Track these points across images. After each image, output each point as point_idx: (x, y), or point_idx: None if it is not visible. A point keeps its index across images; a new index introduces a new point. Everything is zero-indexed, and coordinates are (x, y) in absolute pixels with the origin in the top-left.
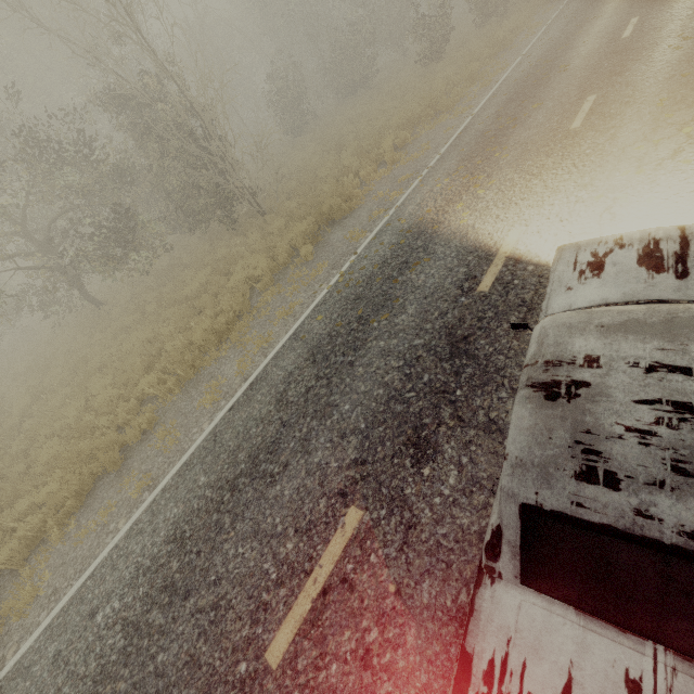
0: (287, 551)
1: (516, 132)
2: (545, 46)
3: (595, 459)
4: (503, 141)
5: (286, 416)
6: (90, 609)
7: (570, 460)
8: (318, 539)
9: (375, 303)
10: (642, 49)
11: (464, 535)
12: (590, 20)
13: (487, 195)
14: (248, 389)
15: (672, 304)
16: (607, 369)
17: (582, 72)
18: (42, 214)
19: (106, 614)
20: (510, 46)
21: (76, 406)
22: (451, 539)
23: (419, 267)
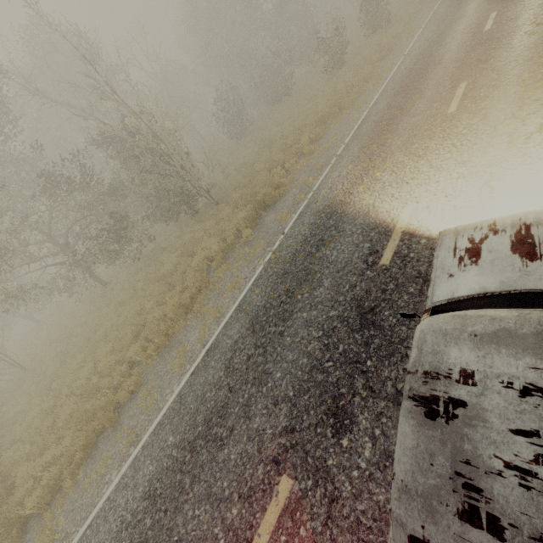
0: (233, 517)
1: (403, 120)
2: (422, 45)
3: (477, 497)
4: (393, 129)
5: (232, 382)
6: None
7: (452, 494)
8: (257, 506)
9: (299, 277)
10: (502, 38)
11: (381, 513)
12: (456, 19)
13: (383, 177)
14: (205, 356)
15: (542, 310)
16: (482, 387)
17: (454, 63)
18: (64, 223)
19: None
20: (394, 48)
21: (87, 369)
22: (369, 516)
23: (331, 244)
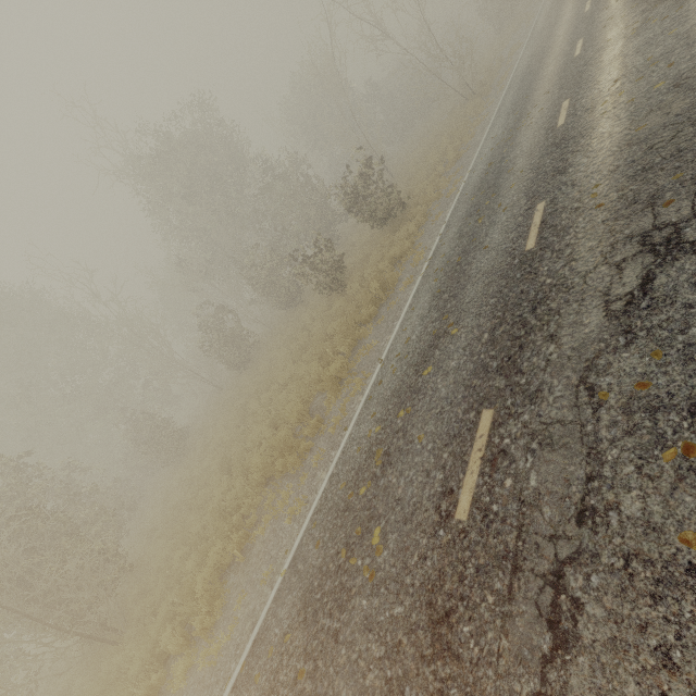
0: None
1: None
2: (398, 365)
3: None
4: None
5: None
6: None
7: None
8: None
9: None
10: None
11: None
12: (447, 326)
13: None
14: None
15: None
16: None
17: (378, 656)
18: None
19: None
20: (392, 292)
21: None
22: None
23: None
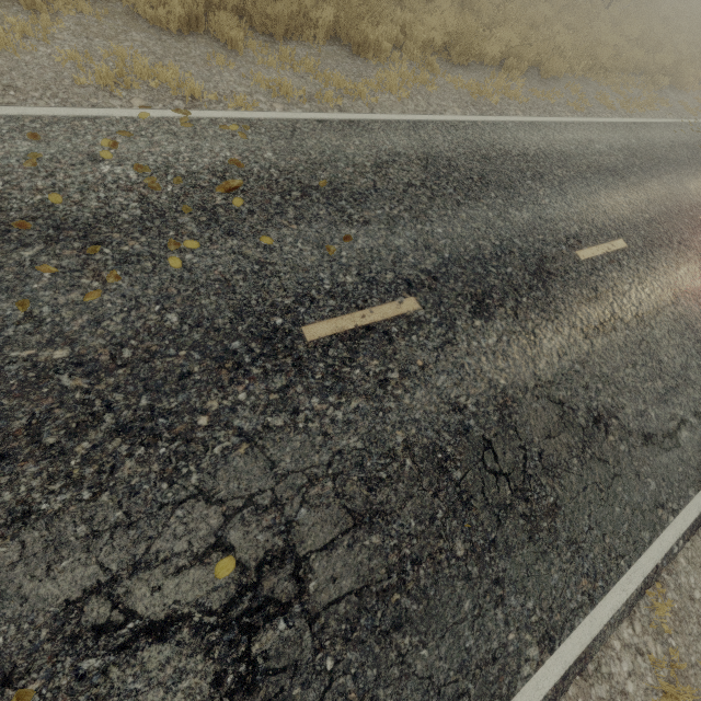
0: (699, 201)
1: None
2: None
3: None
4: None
5: (679, 158)
6: (587, 138)
7: None
8: None
9: None
10: None
11: None
12: None
13: None
14: (643, 124)
15: None
16: None
17: None
18: None
19: (602, 148)
20: None
21: None
22: None
23: None
